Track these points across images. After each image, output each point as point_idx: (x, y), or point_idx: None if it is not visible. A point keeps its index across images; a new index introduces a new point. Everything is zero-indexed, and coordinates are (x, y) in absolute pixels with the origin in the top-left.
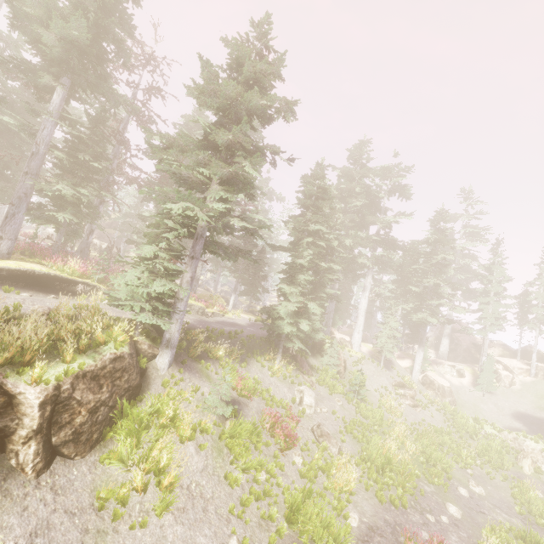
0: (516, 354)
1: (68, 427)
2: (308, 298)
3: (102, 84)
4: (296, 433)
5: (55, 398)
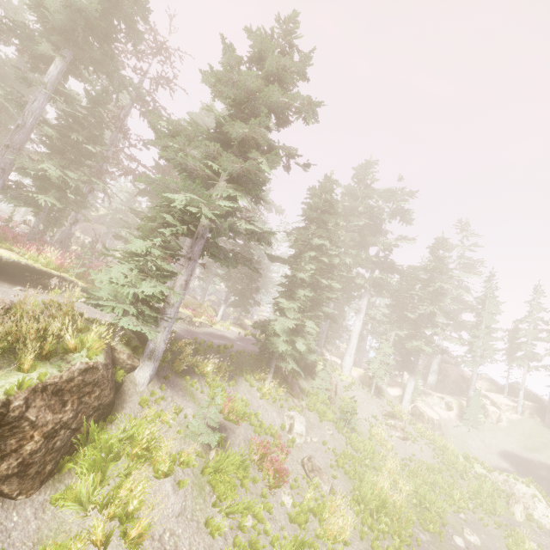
0: (503, 390)
1: (13, 457)
2: (306, 316)
3: (107, 62)
4: (286, 468)
5: (1, 417)
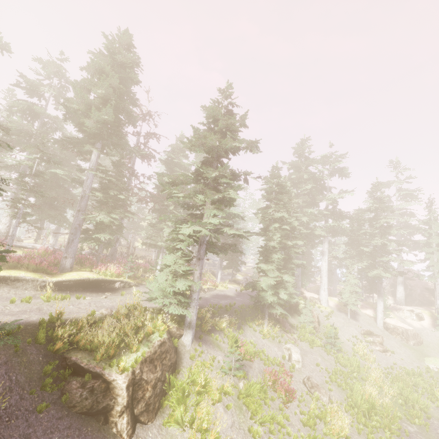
0: None
1: (142, 401)
2: (282, 272)
3: (121, 143)
4: (293, 388)
5: (133, 380)
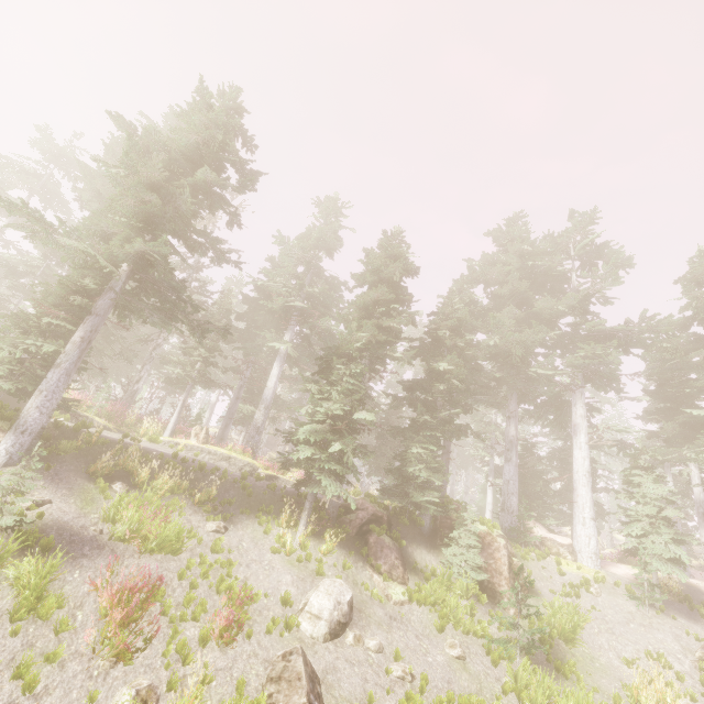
0: None
1: None
2: (355, 404)
3: None
4: (159, 627)
5: None
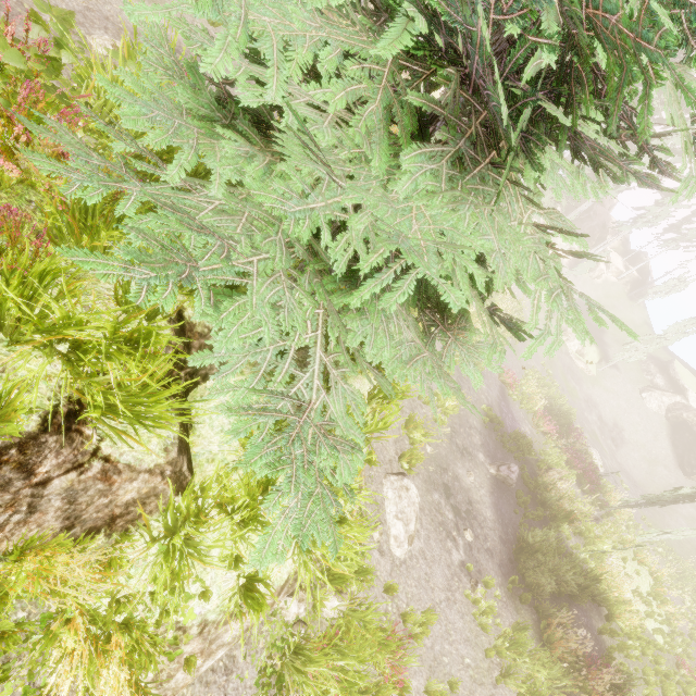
0: (626, 254)
1: None
2: None
3: None
4: None
5: None
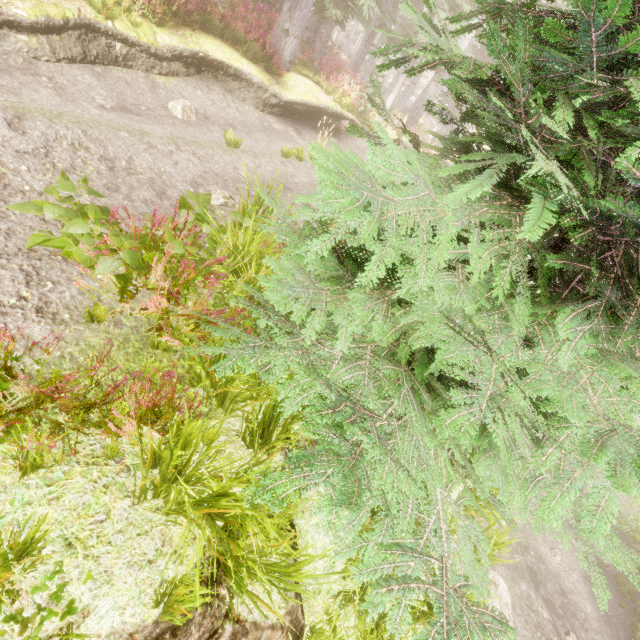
0: None
1: None
2: None
3: None
4: None
5: None
